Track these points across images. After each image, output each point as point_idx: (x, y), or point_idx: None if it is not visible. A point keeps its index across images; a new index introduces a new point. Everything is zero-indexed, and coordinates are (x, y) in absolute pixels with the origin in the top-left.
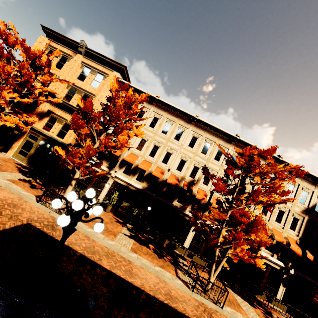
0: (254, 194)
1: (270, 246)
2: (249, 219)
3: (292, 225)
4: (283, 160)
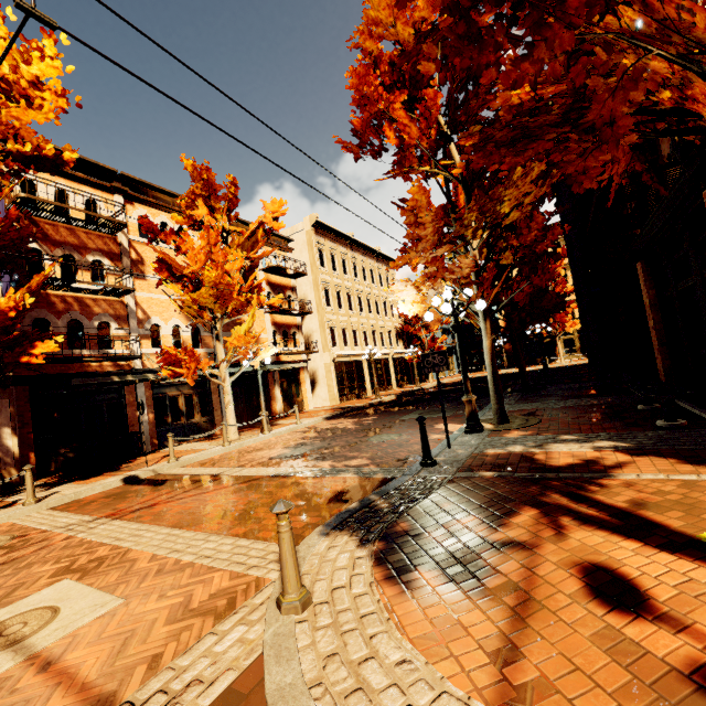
0: None
1: None
2: None
3: None
4: None
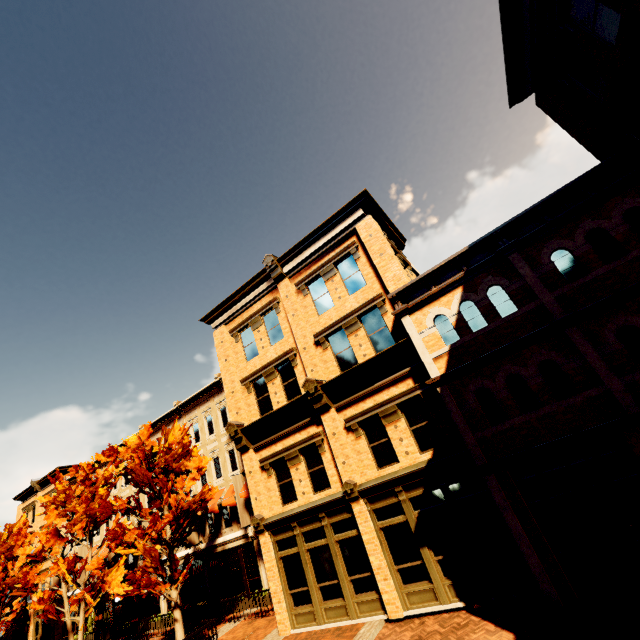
0: (46, 539)
1: (229, 518)
2: (24, 580)
3: (233, 463)
4: (178, 405)
